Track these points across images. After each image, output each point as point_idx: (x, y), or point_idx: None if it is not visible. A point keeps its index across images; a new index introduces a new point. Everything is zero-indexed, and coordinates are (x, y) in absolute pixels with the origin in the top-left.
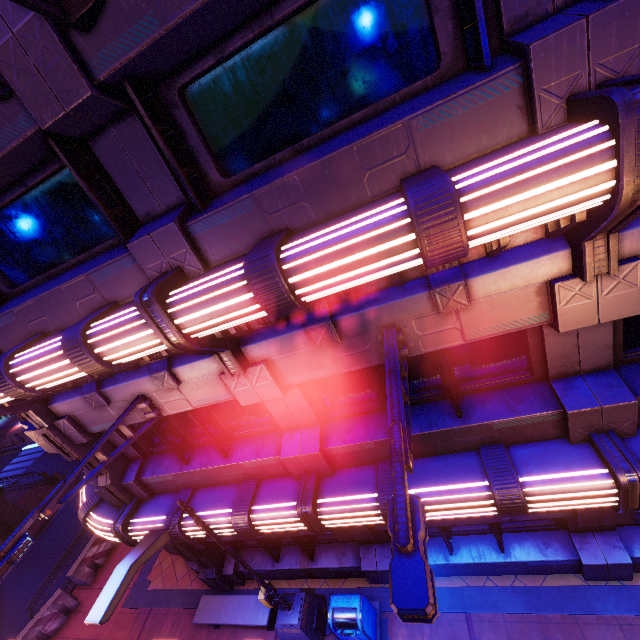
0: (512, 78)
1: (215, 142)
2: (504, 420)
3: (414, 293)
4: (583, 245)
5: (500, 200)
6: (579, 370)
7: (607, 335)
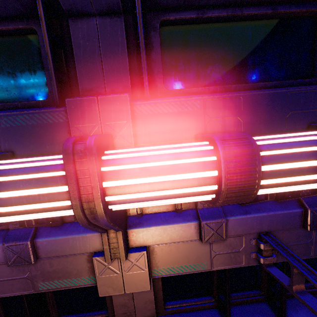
0: (64, 115)
1: None
2: None
3: None
4: (101, 235)
5: None
6: None
7: (150, 293)
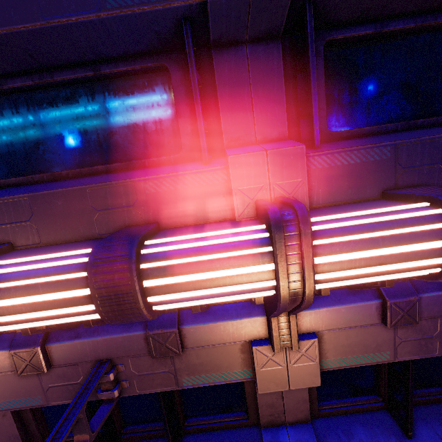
0: (219, 174)
1: None
2: None
3: (133, 331)
4: (270, 319)
5: (178, 274)
6: (284, 420)
7: (304, 390)
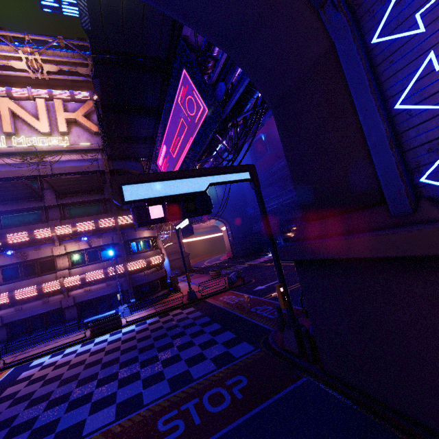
0: (48, 224)
1: (3, 223)
2: (46, 276)
3: (31, 247)
4: (55, 241)
5: (39, 232)
6: (63, 268)
7: (67, 261)
